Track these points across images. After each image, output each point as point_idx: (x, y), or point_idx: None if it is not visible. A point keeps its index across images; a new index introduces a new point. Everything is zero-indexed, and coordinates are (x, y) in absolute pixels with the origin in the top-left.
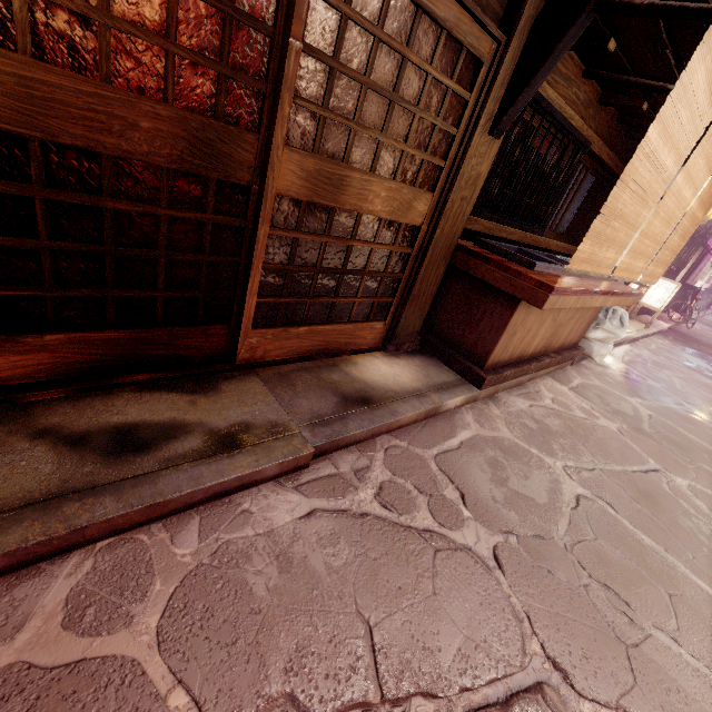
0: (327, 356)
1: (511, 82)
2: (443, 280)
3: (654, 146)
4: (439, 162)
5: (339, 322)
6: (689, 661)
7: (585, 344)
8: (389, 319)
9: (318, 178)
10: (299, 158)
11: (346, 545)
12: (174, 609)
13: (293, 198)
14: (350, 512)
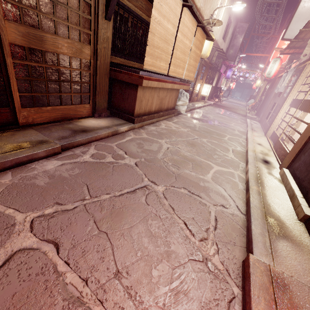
0: (66, 120)
1: None
2: (112, 86)
3: (159, 19)
4: (88, 31)
5: (67, 104)
6: (193, 174)
7: (177, 107)
8: (91, 103)
9: (29, 36)
10: (15, 26)
11: (78, 169)
12: (3, 194)
13: (19, 45)
14: (80, 162)
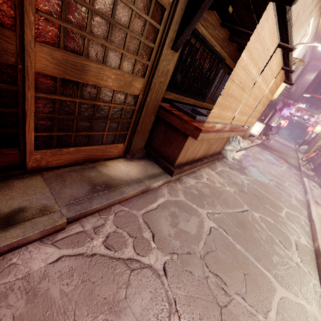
0: (90, 162)
1: (181, 22)
2: (156, 122)
3: (246, 62)
4: (146, 62)
5: (96, 144)
6: (248, 309)
7: (224, 152)
8: (126, 142)
9: (66, 64)
10: (49, 50)
11: (77, 276)
12: None
13: (50, 75)
14: (85, 254)
